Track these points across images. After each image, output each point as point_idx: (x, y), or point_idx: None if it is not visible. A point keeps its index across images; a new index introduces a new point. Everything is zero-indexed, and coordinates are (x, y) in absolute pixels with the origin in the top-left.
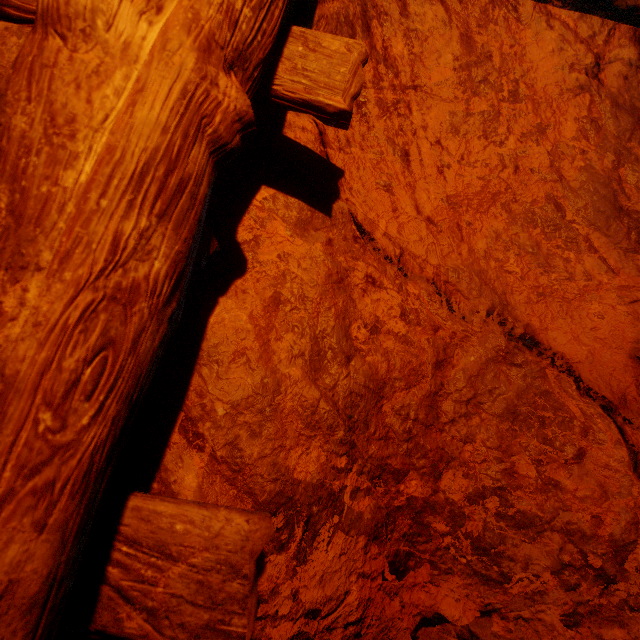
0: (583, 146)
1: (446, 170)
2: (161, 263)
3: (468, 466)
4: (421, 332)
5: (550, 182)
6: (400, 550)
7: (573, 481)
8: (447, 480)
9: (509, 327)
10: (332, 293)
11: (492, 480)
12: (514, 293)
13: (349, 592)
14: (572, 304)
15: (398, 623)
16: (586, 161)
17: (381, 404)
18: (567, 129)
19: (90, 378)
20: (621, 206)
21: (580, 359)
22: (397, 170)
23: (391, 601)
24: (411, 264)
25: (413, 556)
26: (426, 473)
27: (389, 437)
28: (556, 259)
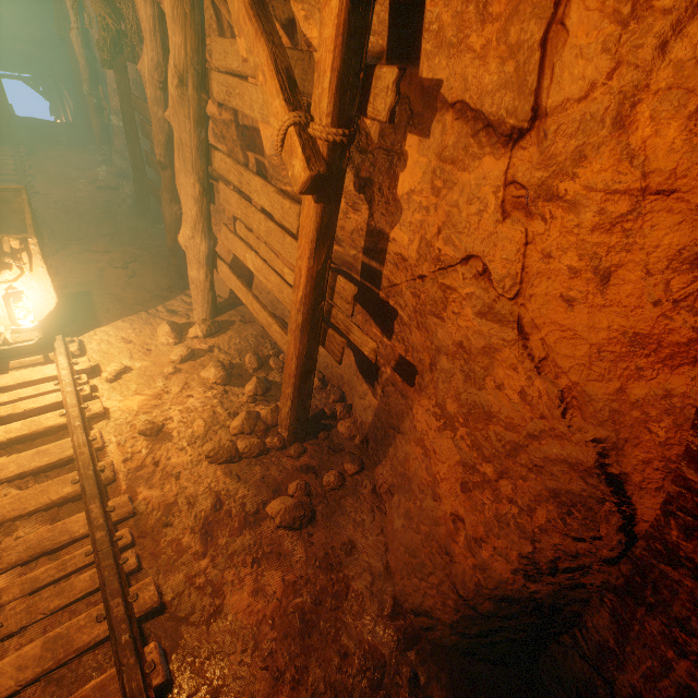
0: None
1: None
2: (85, 62)
3: None
4: None
5: None
6: None
7: None
8: None
9: None
10: None
11: None
12: None
13: None
14: None
15: None
16: None
17: None
18: None
19: (85, 72)
20: None
21: None
22: None
23: None
24: None
25: None
26: None
27: None
28: None
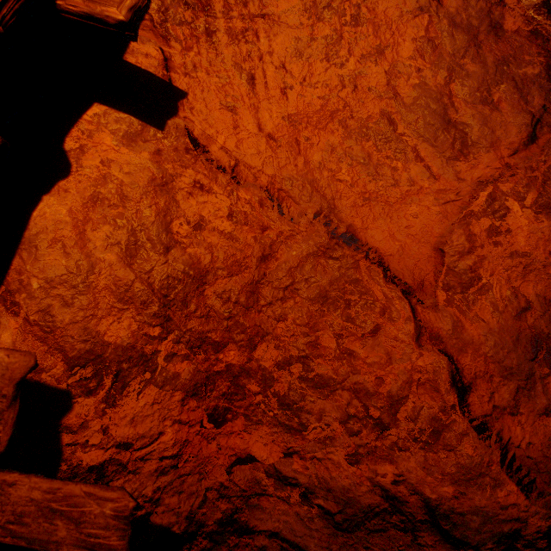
0: (419, 65)
1: (289, 91)
2: None
3: (279, 340)
4: (248, 231)
5: (386, 99)
6: (219, 406)
7: (366, 350)
8: (261, 351)
9: (333, 227)
10: (154, 194)
11: (298, 350)
12: (342, 198)
13: (164, 433)
14: (393, 207)
15: (214, 461)
16: (421, 78)
17: (204, 289)
18: (405, 49)
19: None
20: (450, 119)
21: (392, 253)
22: (243, 92)
23: (209, 444)
24: (245, 174)
25: (231, 411)
26: (243, 345)
27: (210, 316)
28: (385, 168)
